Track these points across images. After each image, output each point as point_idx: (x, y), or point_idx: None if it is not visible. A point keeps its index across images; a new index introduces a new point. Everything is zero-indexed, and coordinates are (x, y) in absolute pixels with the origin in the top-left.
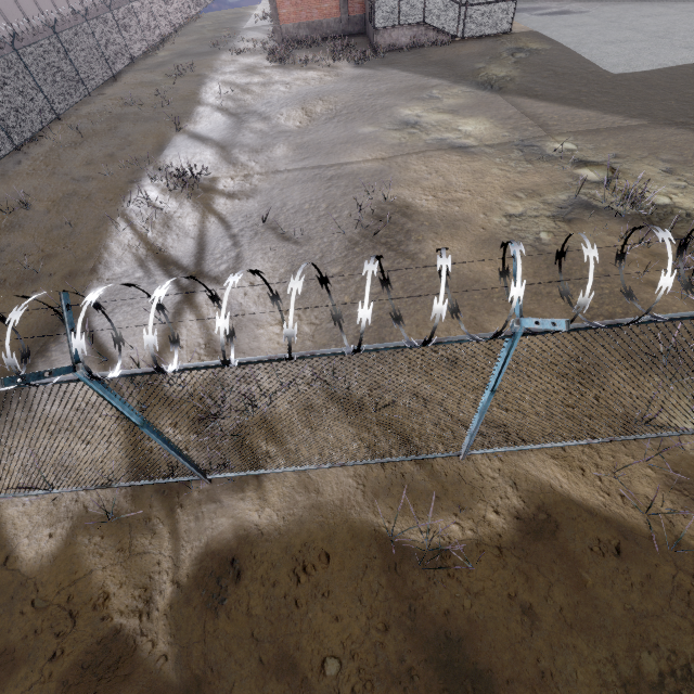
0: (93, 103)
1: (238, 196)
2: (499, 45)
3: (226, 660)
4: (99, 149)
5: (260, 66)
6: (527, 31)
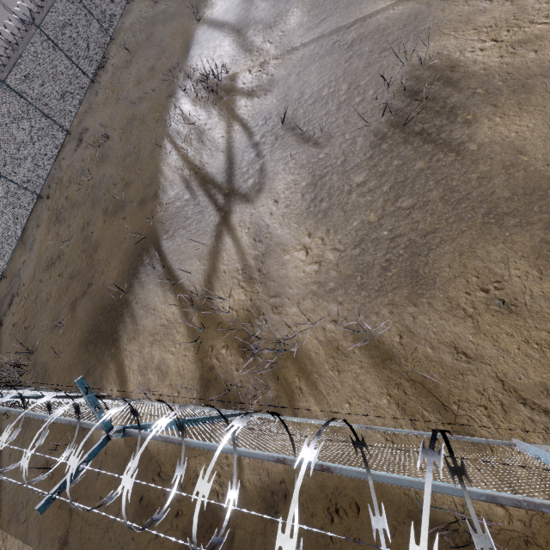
0: (133, 11)
1: (256, 93)
2: None
3: None
4: (143, 63)
5: None
6: None
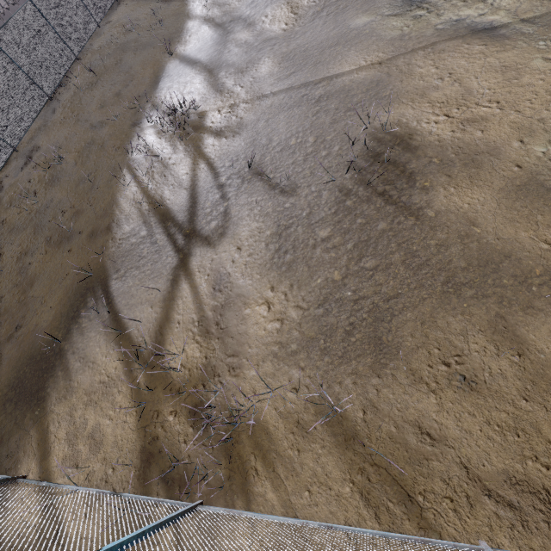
0: (103, 34)
1: (224, 134)
2: None
3: None
4: (109, 88)
5: None
6: None
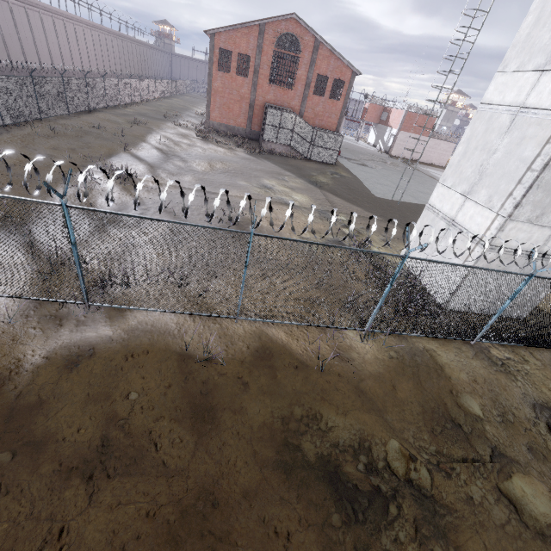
0: (69, 119)
1: (153, 192)
2: (327, 168)
3: (66, 394)
4: (65, 143)
5: (191, 136)
6: (343, 167)
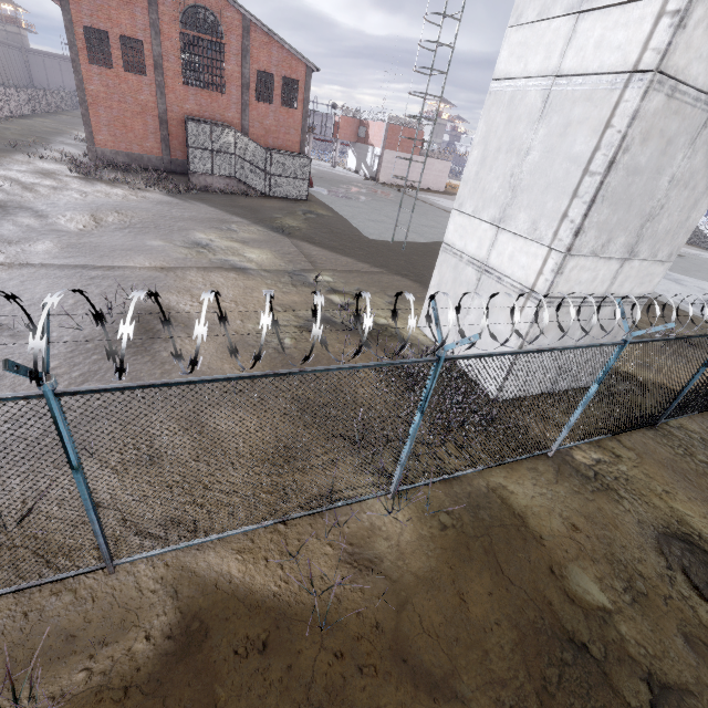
0: None
1: None
2: (297, 206)
3: None
4: None
5: (60, 173)
6: (320, 203)
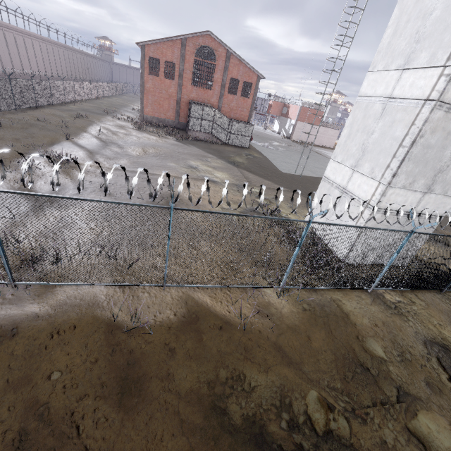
0: (17, 114)
1: (90, 174)
2: (242, 151)
3: None
4: (10, 134)
5: (127, 127)
6: (255, 150)
